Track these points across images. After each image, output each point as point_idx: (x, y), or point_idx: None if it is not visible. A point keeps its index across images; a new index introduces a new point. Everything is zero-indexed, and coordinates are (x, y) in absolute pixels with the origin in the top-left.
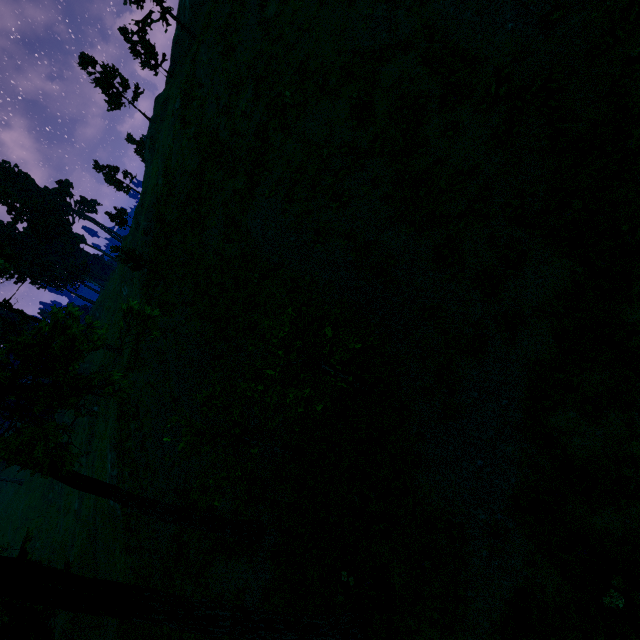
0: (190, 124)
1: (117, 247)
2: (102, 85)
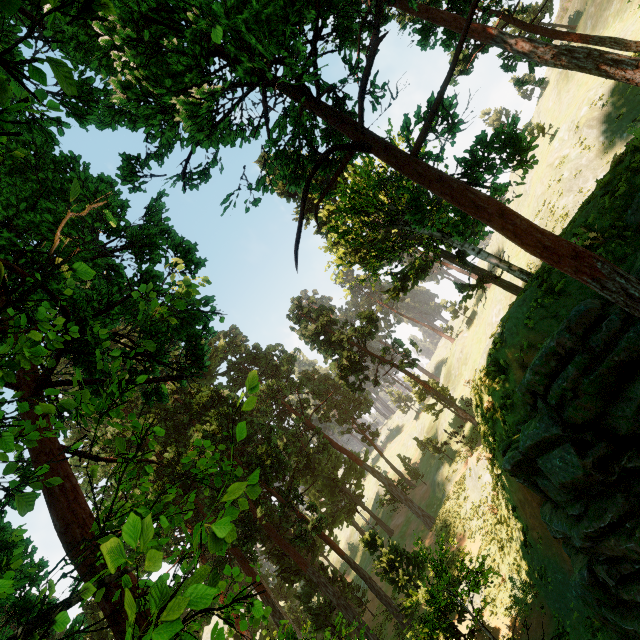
0: None
1: (527, 124)
2: (493, 120)
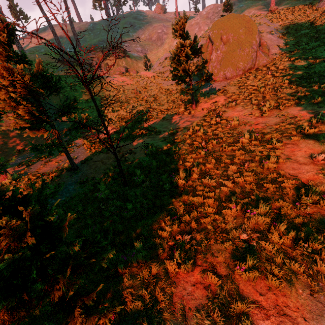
0: (15, 45)
1: None
2: None
